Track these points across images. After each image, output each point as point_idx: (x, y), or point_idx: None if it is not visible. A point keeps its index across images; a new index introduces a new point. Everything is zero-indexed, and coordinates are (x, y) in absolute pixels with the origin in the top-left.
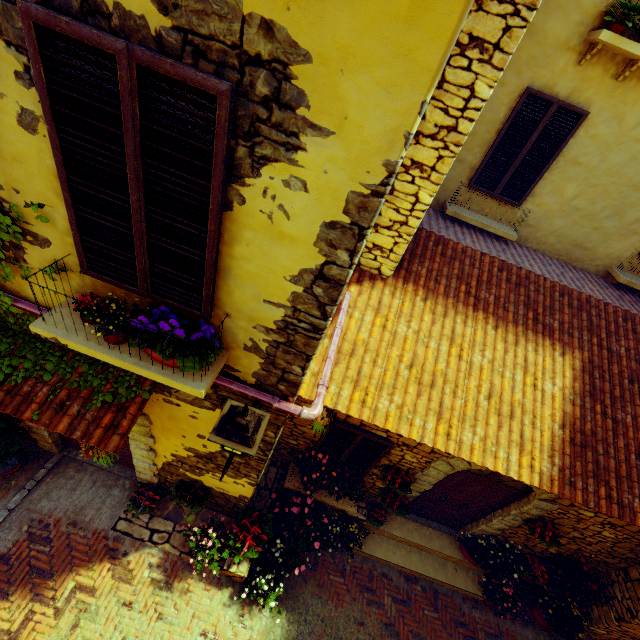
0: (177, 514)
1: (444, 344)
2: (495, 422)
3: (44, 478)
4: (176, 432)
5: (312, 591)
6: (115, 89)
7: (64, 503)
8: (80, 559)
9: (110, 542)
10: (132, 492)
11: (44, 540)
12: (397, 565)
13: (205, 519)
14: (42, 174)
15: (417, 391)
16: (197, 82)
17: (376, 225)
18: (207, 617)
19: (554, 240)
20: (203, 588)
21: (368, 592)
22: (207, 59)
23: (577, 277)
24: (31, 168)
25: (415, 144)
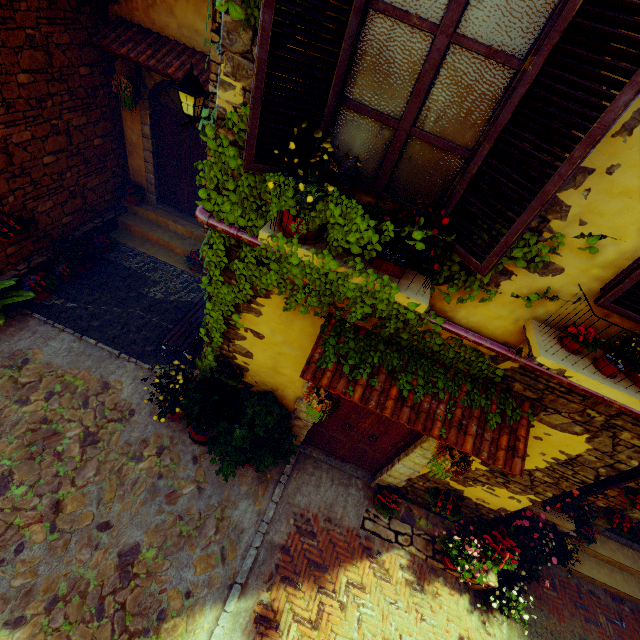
0: (410, 517)
1: None
2: None
3: (291, 473)
4: None
5: (532, 603)
6: None
7: (315, 499)
8: (343, 555)
9: (363, 541)
10: (366, 492)
11: (310, 534)
12: (605, 584)
13: (435, 524)
14: None
15: None
16: None
17: None
18: (458, 622)
19: None
20: (448, 592)
21: (582, 609)
22: None
23: None
24: (637, 203)
25: None
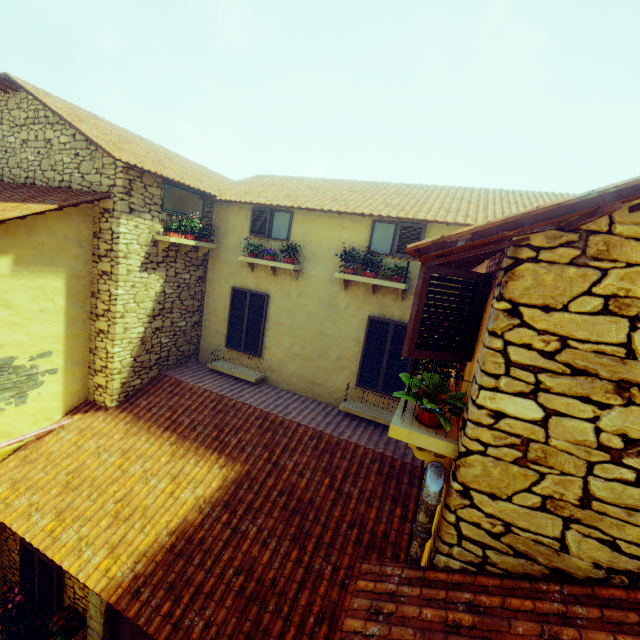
0: None
1: (115, 456)
2: (107, 524)
3: None
4: None
5: None
6: None
7: None
8: None
9: None
10: None
11: None
12: None
13: None
14: None
15: (59, 492)
16: None
17: (96, 370)
18: None
19: (296, 380)
20: None
21: None
22: None
23: (301, 407)
24: None
25: (98, 320)
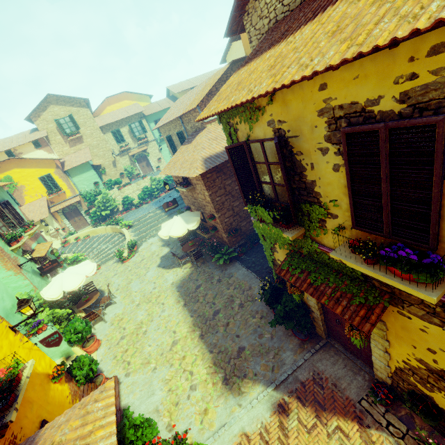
0: (409, 421)
1: None
2: None
3: (318, 350)
4: (407, 341)
5: None
6: (376, 142)
7: (329, 369)
8: (339, 410)
9: (357, 411)
10: (370, 384)
11: (320, 386)
12: None
13: (438, 442)
14: (338, 187)
15: None
16: (422, 123)
17: None
18: None
19: None
20: None
21: None
22: (427, 110)
23: None
24: (334, 186)
25: None
